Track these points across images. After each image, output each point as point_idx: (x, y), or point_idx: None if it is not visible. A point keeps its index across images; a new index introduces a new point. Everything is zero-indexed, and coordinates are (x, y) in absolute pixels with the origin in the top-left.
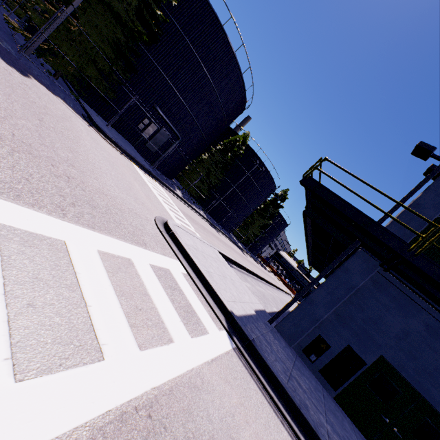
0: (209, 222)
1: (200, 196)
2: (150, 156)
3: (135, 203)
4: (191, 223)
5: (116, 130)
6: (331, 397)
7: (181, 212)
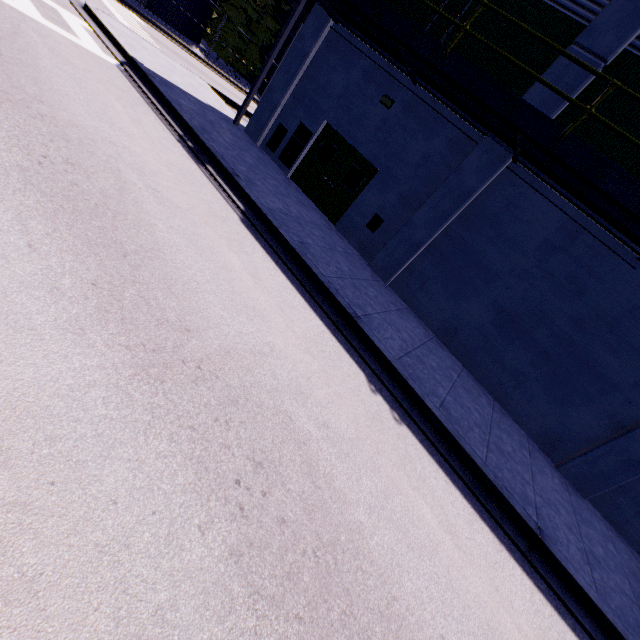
0: (253, 99)
1: (252, 73)
2: None
3: None
4: (182, 62)
5: None
6: (286, 175)
7: (165, 47)
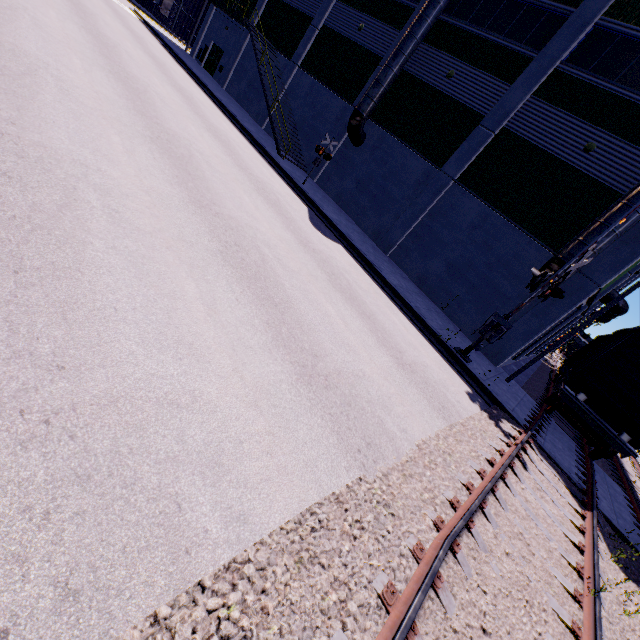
0: None
1: None
2: (167, 23)
3: (121, 1)
4: None
5: (138, 3)
6: (201, 66)
7: None
